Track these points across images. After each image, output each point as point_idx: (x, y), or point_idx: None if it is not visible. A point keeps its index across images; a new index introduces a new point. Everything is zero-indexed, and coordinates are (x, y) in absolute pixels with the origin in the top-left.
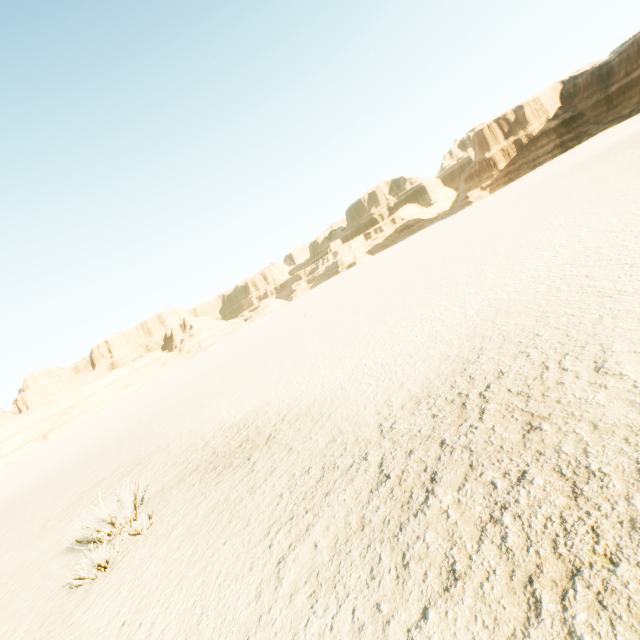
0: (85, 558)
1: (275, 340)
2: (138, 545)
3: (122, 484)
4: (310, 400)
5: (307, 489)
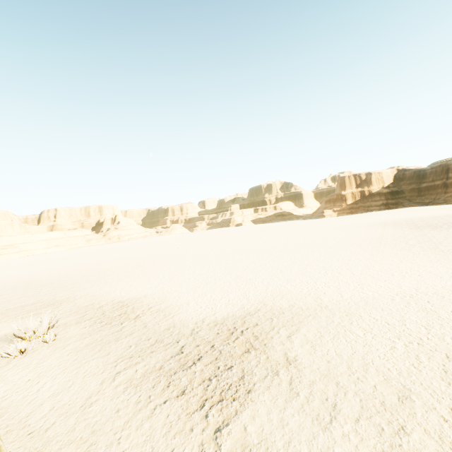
0: (8, 346)
1: (168, 256)
2: (44, 348)
3: (39, 312)
4: (168, 304)
5: (144, 347)
